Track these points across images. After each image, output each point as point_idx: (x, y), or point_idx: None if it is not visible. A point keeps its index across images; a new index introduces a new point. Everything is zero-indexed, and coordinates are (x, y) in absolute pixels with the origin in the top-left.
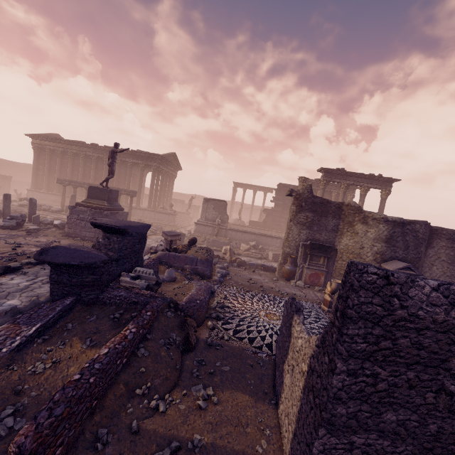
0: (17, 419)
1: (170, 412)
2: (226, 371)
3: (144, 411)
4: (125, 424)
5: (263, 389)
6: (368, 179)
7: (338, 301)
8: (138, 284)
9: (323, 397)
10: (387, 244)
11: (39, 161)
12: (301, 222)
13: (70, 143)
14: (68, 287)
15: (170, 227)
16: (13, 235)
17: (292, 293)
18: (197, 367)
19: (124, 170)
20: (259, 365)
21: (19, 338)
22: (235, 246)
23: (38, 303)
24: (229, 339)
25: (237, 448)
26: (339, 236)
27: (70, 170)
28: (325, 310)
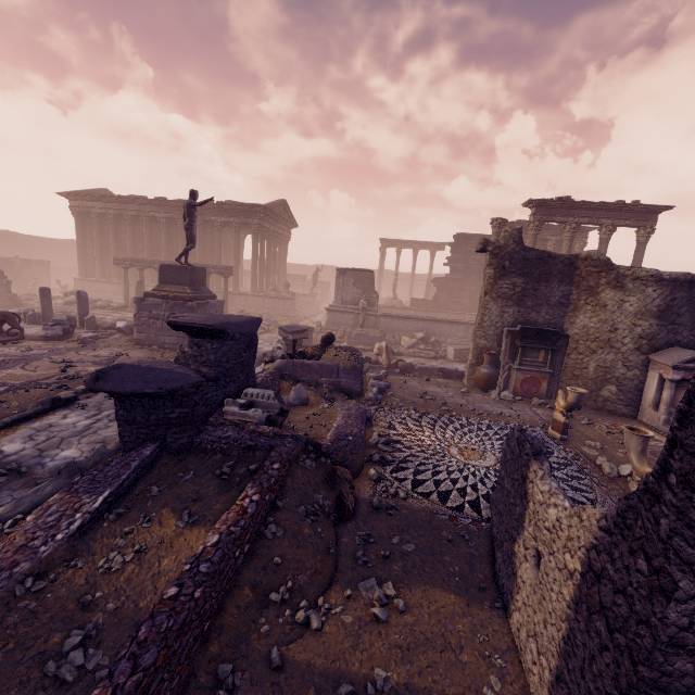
0: (89, 652)
1: (329, 629)
2: (410, 552)
3: (287, 630)
4: (259, 652)
5: (477, 581)
6: (614, 211)
7: (668, 453)
8: (252, 417)
9: (641, 638)
10: (661, 321)
11: (84, 233)
12: (505, 294)
13: (125, 201)
14: (145, 429)
15: (289, 318)
16: (60, 349)
17: (496, 412)
18: (362, 547)
19: (209, 236)
20: (464, 540)
21: (80, 515)
22: (393, 341)
23: (105, 454)
24: (407, 497)
25: (450, 692)
26: (571, 313)
27: (131, 244)
28: (555, 437)
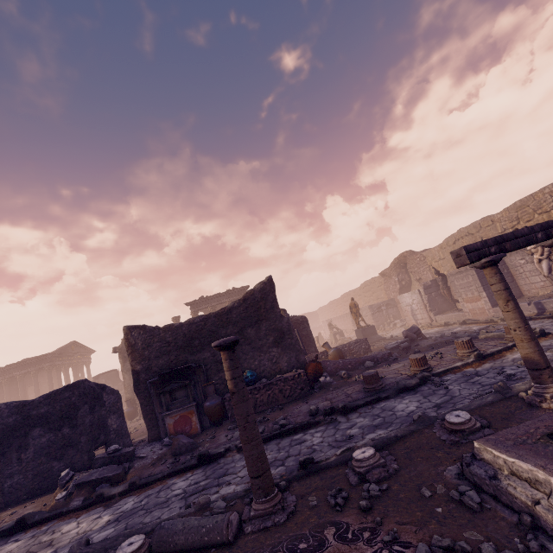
0: None
1: None
2: None
3: None
4: None
5: None
6: (226, 295)
7: None
8: None
9: None
10: None
11: None
12: (129, 368)
13: None
14: None
15: None
16: None
17: None
18: None
19: (17, 386)
20: None
21: None
22: None
23: None
24: None
25: None
26: None
27: None
28: None
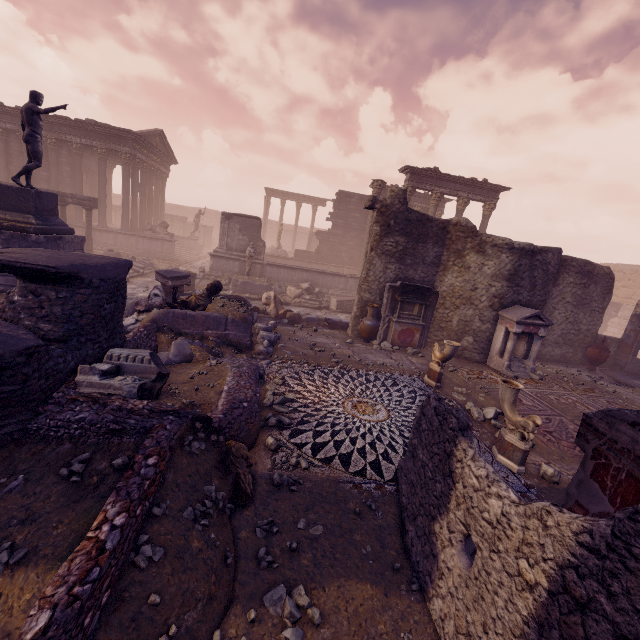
0: None
1: None
2: (319, 537)
3: None
4: None
5: (390, 561)
6: (469, 186)
7: None
8: (119, 388)
9: None
10: (510, 283)
11: None
12: (388, 251)
13: None
14: None
15: (168, 262)
16: None
17: (379, 362)
18: (264, 541)
19: (66, 160)
20: (370, 510)
21: None
22: (279, 290)
23: None
24: (309, 466)
25: None
26: (441, 272)
27: None
28: (431, 385)
